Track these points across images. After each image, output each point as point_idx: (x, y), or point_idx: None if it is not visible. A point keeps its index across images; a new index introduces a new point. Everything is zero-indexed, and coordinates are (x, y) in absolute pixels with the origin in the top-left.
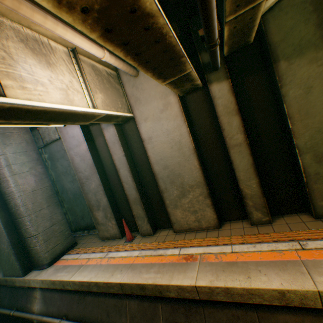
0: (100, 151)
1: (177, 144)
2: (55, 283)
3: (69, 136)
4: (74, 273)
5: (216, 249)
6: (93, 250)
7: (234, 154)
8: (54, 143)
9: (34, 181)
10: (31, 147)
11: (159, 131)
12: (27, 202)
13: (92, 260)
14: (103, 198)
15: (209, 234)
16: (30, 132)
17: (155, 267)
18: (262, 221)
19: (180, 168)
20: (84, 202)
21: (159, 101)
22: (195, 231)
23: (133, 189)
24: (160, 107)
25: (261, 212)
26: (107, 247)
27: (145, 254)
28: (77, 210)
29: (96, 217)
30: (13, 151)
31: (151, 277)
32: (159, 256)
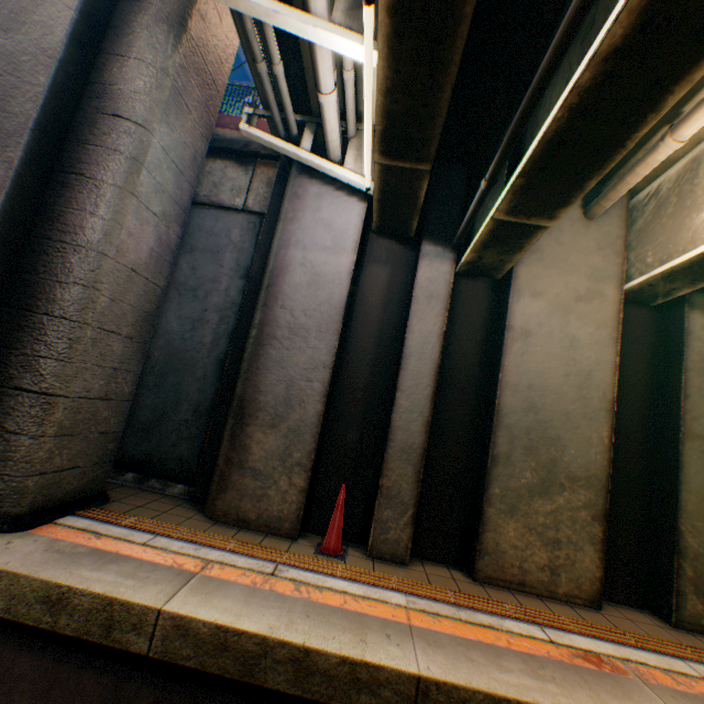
0: (360, 294)
1: (581, 375)
2: (66, 604)
3: (318, 219)
4: (175, 591)
5: (654, 659)
6: (204, 537)
7: (690, 451)
8: (214, 211)
9: (148, 249)
10: (192, 172)
11: (554, 331)
12: (104, 283)
13: (226, 569)
14: (311, 401)
15: (586, 614)
16: (208, 145)
17: (510, 657)
18: (699, 625)
19: (564, 427)
20: (189, 390)
21: (581, 278)
22: (535, 595)
23: (421, 419)
24: (579, 290)
25: (703, 600)
26: (262, 547)
27: (434, 608)
28: (144, 401)
29: (246, 442)
30: (166, 144)
31: (531, 687)
32: (490, 628)
